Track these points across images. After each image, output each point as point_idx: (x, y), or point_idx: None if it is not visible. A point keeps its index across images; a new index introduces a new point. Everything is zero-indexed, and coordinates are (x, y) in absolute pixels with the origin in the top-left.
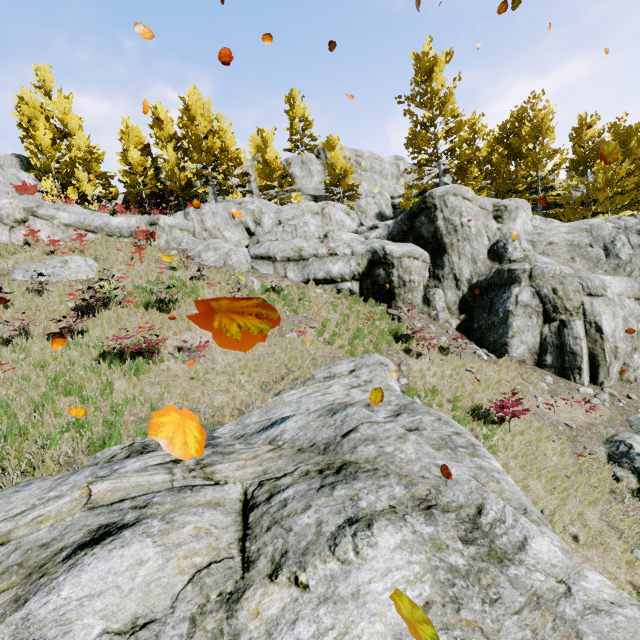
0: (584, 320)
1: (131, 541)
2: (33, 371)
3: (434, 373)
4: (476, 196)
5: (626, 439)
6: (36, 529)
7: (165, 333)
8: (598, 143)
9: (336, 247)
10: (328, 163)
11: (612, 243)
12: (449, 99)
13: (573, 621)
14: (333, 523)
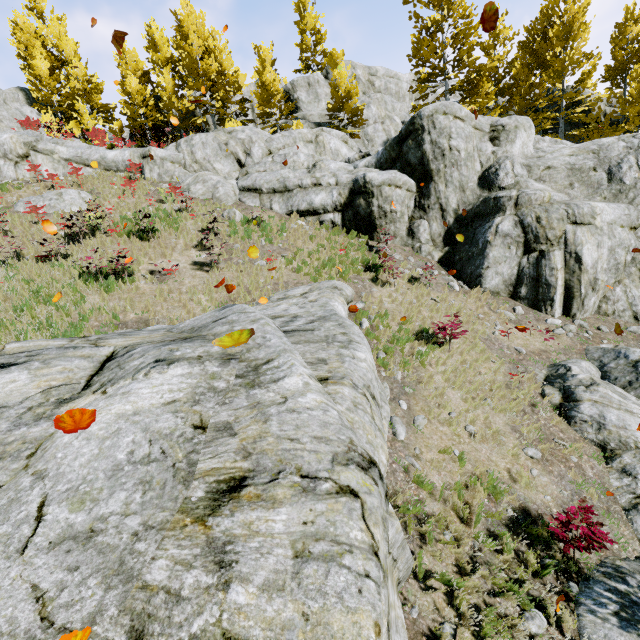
0: (565, 250)
1: (14, 371)
2: (20, 285)
3: (393, 300)
4: (471, 114)
5: (569, 363)
6: None
7: (139, 258)
8: None
9: (321, 177)
10: (331, 84)
11: (618, 166)
12: None
13: (270, 415)
14: (148, 362)
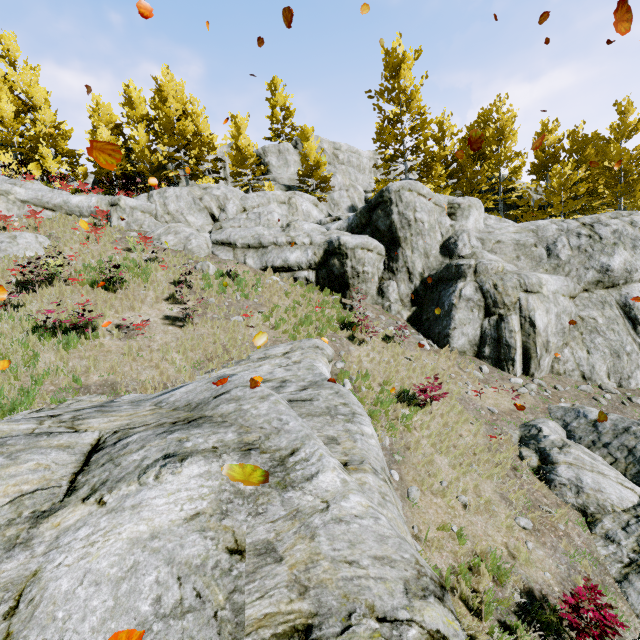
0: (520, 315)
1: None
2: None
3: (371, 359)
4: (431, 193)
5: (538, 423)
6: None
7: (105, 311)
8: (557, 149)
9: (296, 236)
10: (301, 153)
11: (554, 244)
12: (415, 96)
13: (315, 528)
14: (153, 458)
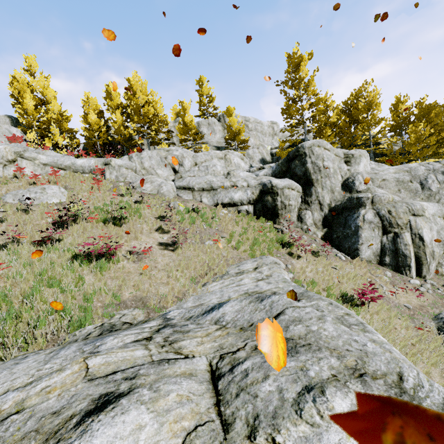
0: (411, 232)
1: (129, 408)
2: (23, 269)
3: (311, 270)
4: (332, 147)
5: None
6: (46, 398)
7: (119, 241)
8: (409, 114)
9: (236, 181)
10: (227, 125)
11: (425, 180)
12: (311, 83)
13: None
14: (292, 390)
